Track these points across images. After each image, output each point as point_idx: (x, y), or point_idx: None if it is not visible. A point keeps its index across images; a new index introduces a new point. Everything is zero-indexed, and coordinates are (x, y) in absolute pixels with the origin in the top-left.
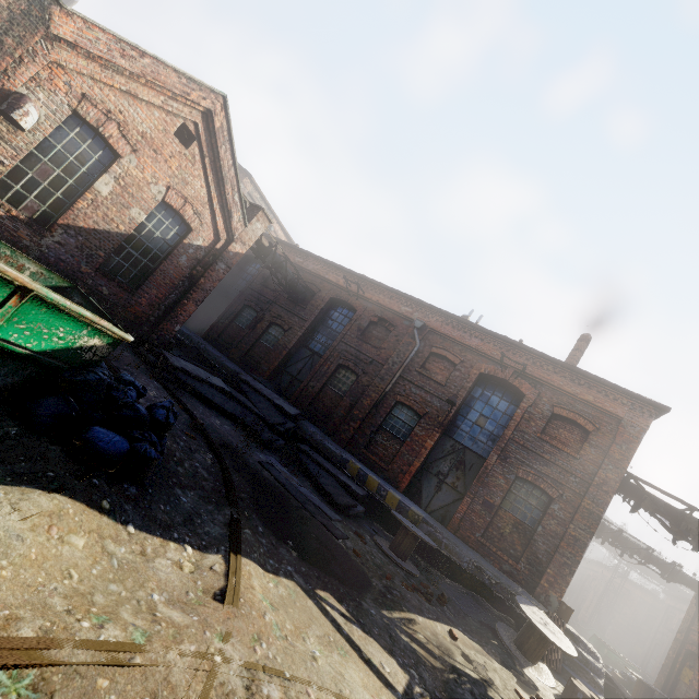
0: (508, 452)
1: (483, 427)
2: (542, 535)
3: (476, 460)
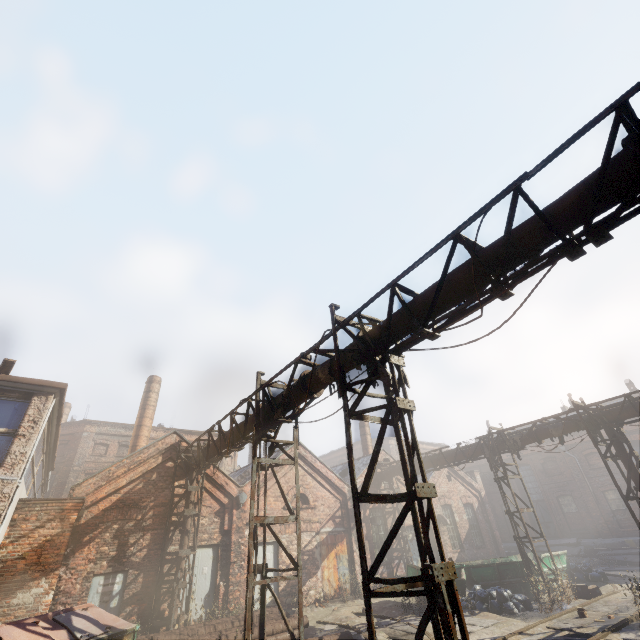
0: None
1: None
2: None
3: None
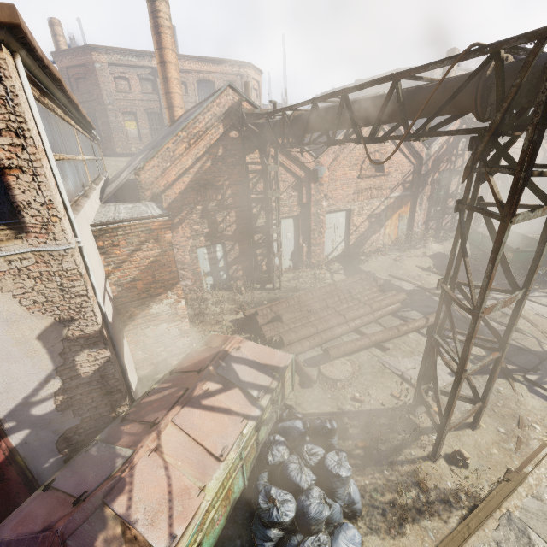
0: None
1: None
2: None
3: None
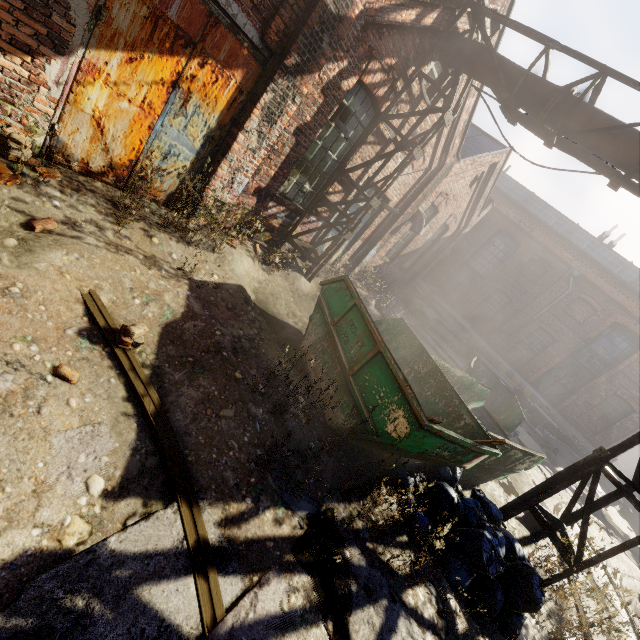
0: (615, 378)
1: (600, 356)
2: (618, 427)
3: (587, 375)
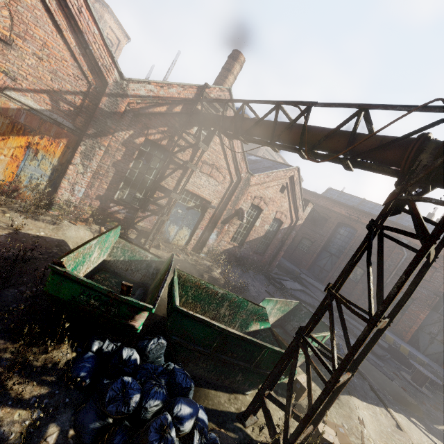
0: None
1: None
2: None
3: None
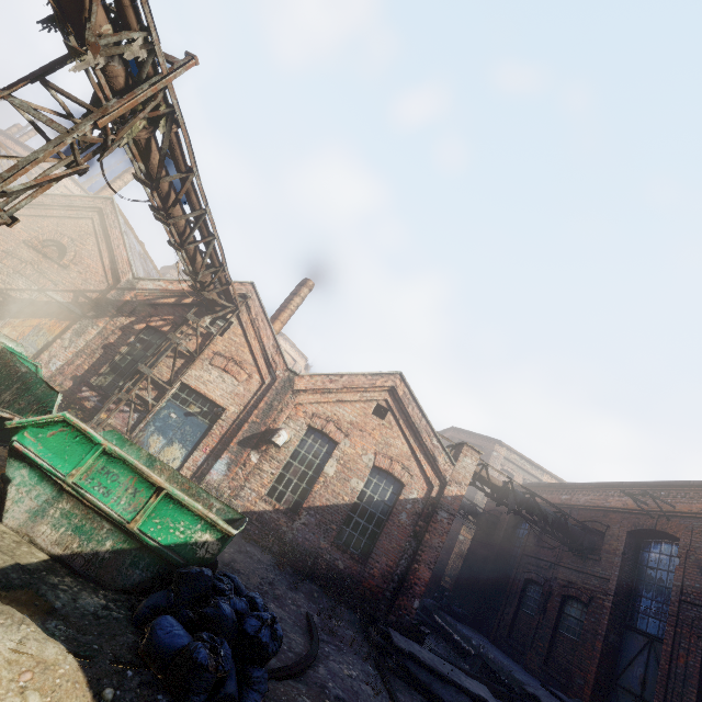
0: None
1: None
2: None
3: None
